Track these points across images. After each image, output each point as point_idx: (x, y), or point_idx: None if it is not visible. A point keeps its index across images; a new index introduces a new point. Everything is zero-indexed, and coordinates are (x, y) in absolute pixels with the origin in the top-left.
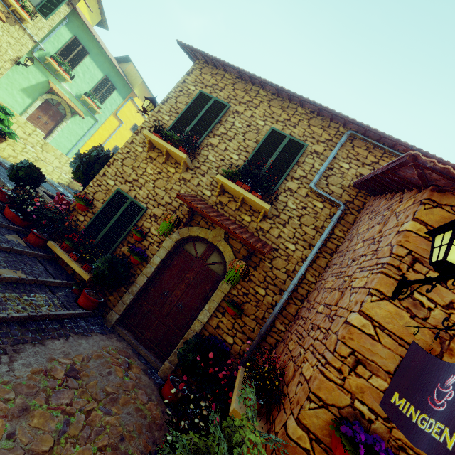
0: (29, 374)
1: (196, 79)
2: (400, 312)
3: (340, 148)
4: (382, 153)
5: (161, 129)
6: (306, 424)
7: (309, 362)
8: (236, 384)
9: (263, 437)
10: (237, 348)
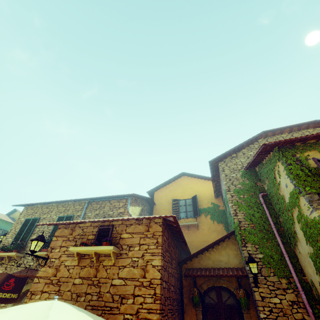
0: None
1: (25, 214)
2: (46, 268)
3: (87, 209)
4: (102, 202)
5: (3, 248)
6: None
7: None
8: None
9: None
10: None
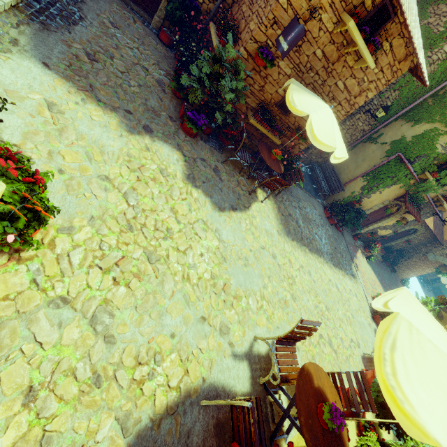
0: (99, 26)
1: None
2: None
3: None
4: None
5: None
6: (248, 49)
7: (254, 21)
8: (212, 34)
9: (235, 51)
10: (205, 7)
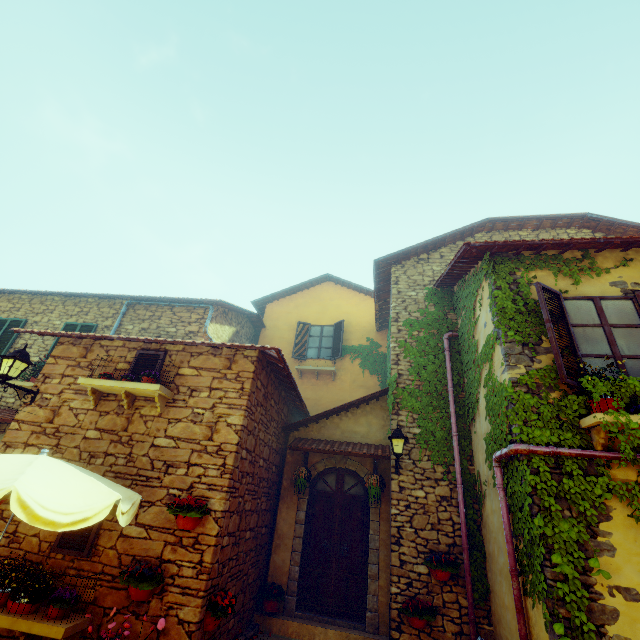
0: None
1: None
2: (35, 408)
3: (125, 316)
4: (157, 307)
5: None
6: None
7: None
8: None
9: None
10: None
